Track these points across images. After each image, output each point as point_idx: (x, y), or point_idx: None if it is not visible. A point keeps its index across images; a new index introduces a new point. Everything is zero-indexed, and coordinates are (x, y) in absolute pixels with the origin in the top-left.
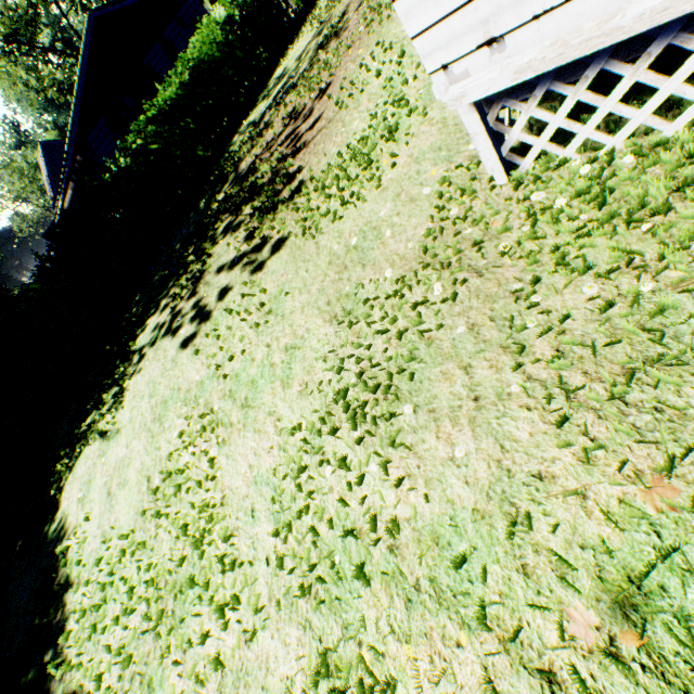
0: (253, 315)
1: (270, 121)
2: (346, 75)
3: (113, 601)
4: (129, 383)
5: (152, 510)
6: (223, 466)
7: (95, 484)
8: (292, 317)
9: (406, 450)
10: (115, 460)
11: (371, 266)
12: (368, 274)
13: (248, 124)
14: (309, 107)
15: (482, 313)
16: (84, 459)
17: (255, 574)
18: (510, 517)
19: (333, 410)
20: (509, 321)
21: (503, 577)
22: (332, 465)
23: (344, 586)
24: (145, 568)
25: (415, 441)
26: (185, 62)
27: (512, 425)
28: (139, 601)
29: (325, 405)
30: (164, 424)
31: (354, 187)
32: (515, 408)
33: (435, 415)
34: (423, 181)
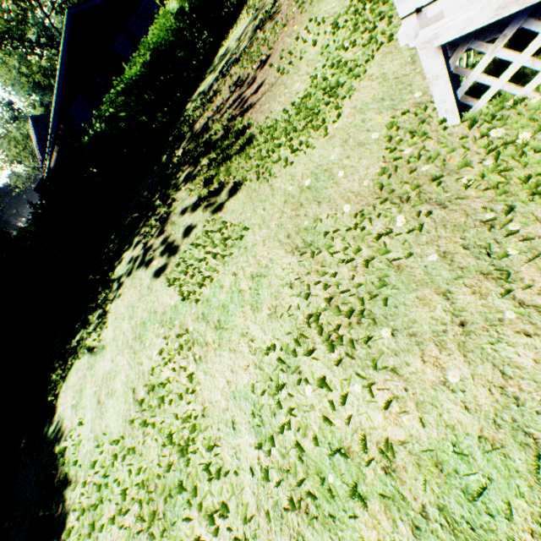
0: (217, 248)
1: (218, 90)
2: (284, 47)
3: (108, 500)
4: (111, 306)
5: (138, 418)
6: (202, 381)
7: (86, 392)
8: (254, 249)
9: (388, 372)
10: (102, 372)
11: (326, 203)
12: (324, 210)
13: (199, 93)
14: (252, 76)
15: (452, 242)
16: (75, 370)
17: (240, 483)
18: (535, 451)
19: (305, 332)
20: (487, 248)
21: (532, 514)
22: (310, 384)
23: (336, 503)
24: (136, 472)
25: (398, 364)
26: (147, 45)
27: (510, 351)
28: (132, 502)
29: (296, 327)
30: (144, 342)
31: (301, 137)
32: (511, 333)
33: (417, 339)
34: (369, 128)
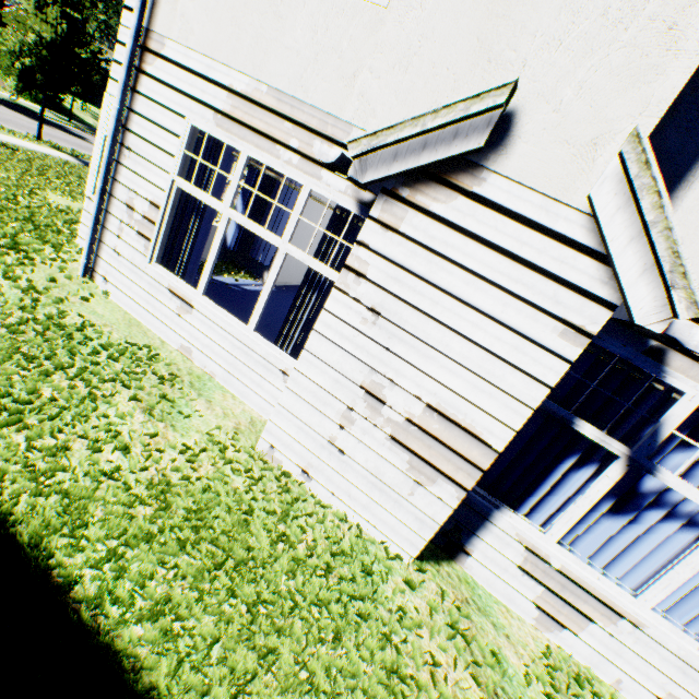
0: None
1: None
2: None
3: None
4: None
5: None
6: None
7: None
8: None
9: None
10: None
11: None
12: None
13: None
14: None
15: None
16: None
17: None
18: None
19: None
20: None
21: None
22: None
23: None
24: None
25: None
26: None
27: None
28: None
29: None
30: None
31: None
32: None
33: None
34: None
